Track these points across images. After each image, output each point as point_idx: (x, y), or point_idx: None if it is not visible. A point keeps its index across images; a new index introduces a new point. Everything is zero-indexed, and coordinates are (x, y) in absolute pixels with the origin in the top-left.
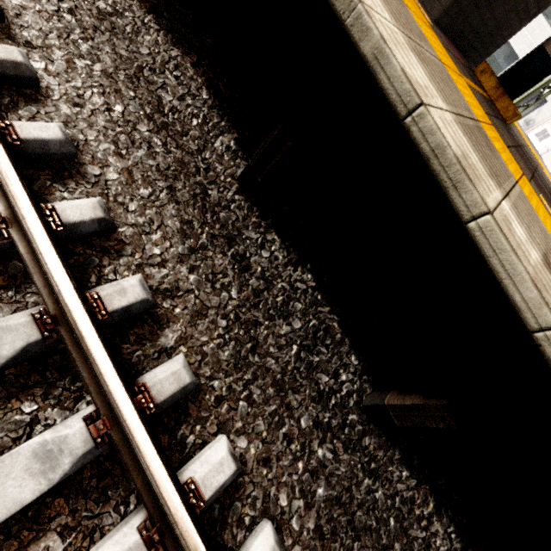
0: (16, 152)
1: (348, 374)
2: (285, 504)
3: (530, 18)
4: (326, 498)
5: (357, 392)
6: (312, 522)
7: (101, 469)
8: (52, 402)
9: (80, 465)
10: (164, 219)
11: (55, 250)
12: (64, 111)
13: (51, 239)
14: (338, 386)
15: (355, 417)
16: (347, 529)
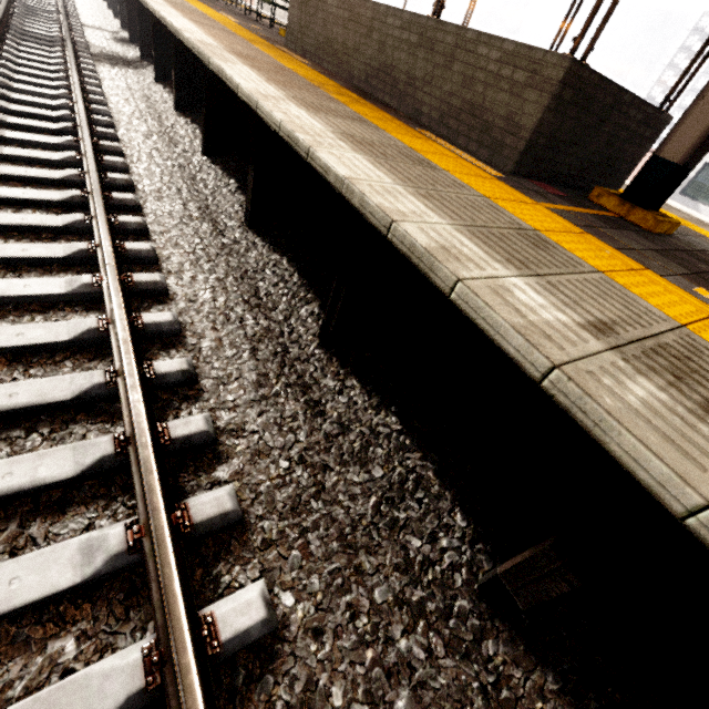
0: (140, 333)
1: (452, 539)
2: (339, 703)
3: (651, 139)
4: None
5: (468, 566)
6: None
7: (131, 587)
8: (109, 513)
9: (111, 567)
10: (242, 373)
11: (140, 385)
12: (181, 306)
13: (139, 378)
14: (438, 554)
15: (467, 603)
16: None
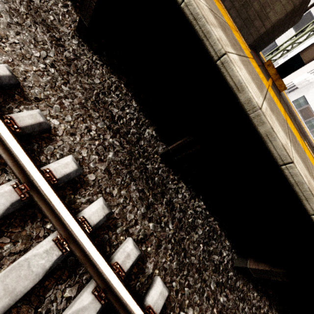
0: (55, 186)
1: (225, 251)
2: None
3: (287, 30)
4: None
5: (231, 259)
6: None
7: None
8: None
9: None
10: (130, 194)
11: (101, 255)
12: (67, 142)
13: (97, 249)
14: (222, 259)
15: (232, 273)
16: None
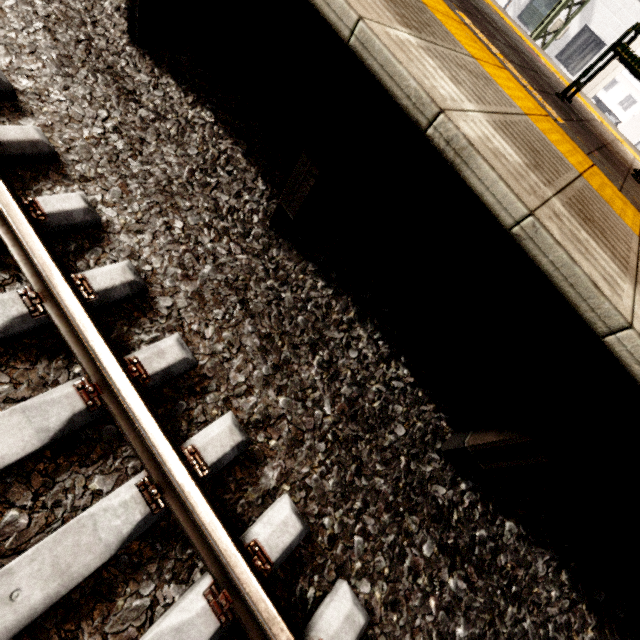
0: None
1: (253, 196)
2: (158, 266)
3: None
4: (214, 279)
5: (264, 212)
6: (191, 289)
7: None
8: None
9: None
10: (38, 49)
11: None
12: None
13: None
14: (242, 205)
15: (260, 230)
16: (237, 305)
